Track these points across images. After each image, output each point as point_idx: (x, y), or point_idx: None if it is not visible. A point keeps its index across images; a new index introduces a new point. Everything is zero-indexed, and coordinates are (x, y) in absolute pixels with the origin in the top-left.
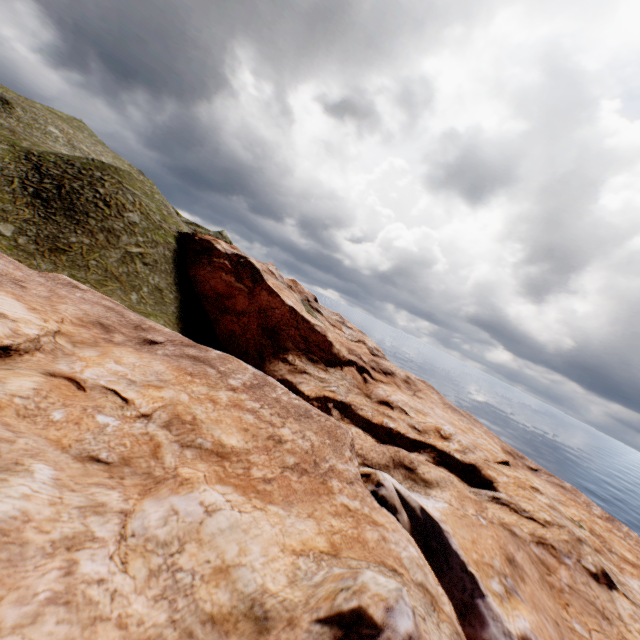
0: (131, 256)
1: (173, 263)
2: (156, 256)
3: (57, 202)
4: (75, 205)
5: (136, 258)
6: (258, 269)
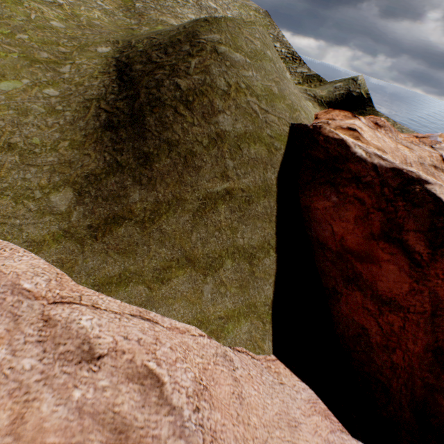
0: (213, 201)
1: (276, 191)
2: (250, 188)
3: (127, 128)
4: (146, 127)
5: (220, 203)
6: None
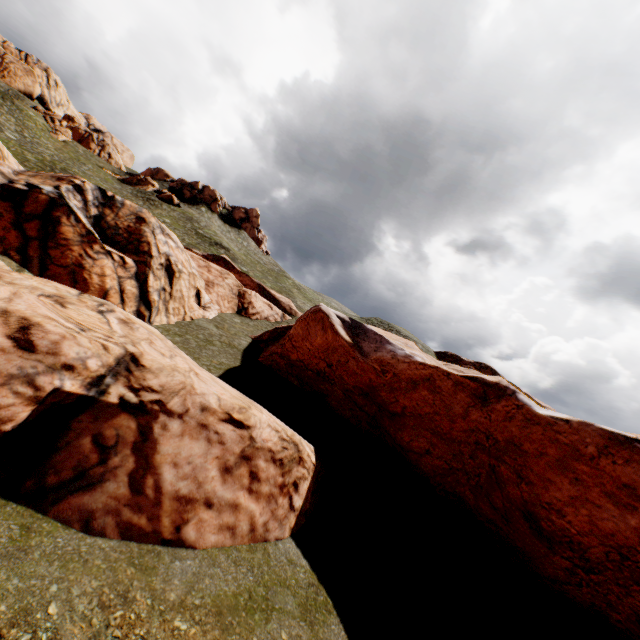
0: None
1: None
2: None
3: None
4: None
5: None
6: (495, 370)
